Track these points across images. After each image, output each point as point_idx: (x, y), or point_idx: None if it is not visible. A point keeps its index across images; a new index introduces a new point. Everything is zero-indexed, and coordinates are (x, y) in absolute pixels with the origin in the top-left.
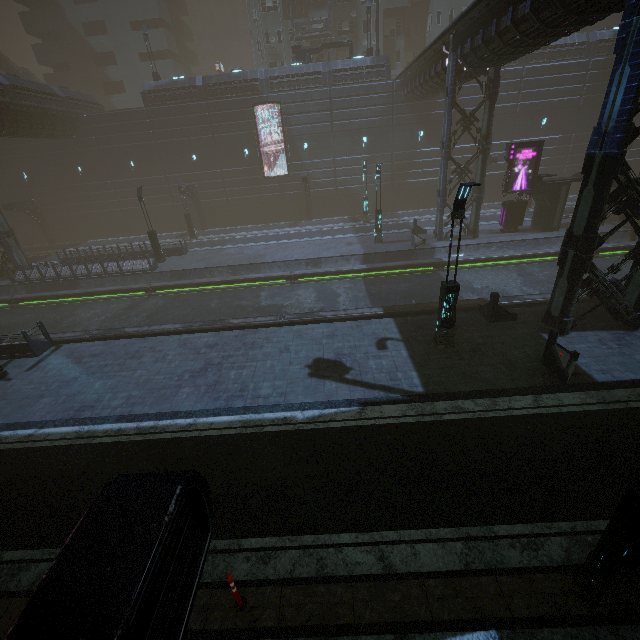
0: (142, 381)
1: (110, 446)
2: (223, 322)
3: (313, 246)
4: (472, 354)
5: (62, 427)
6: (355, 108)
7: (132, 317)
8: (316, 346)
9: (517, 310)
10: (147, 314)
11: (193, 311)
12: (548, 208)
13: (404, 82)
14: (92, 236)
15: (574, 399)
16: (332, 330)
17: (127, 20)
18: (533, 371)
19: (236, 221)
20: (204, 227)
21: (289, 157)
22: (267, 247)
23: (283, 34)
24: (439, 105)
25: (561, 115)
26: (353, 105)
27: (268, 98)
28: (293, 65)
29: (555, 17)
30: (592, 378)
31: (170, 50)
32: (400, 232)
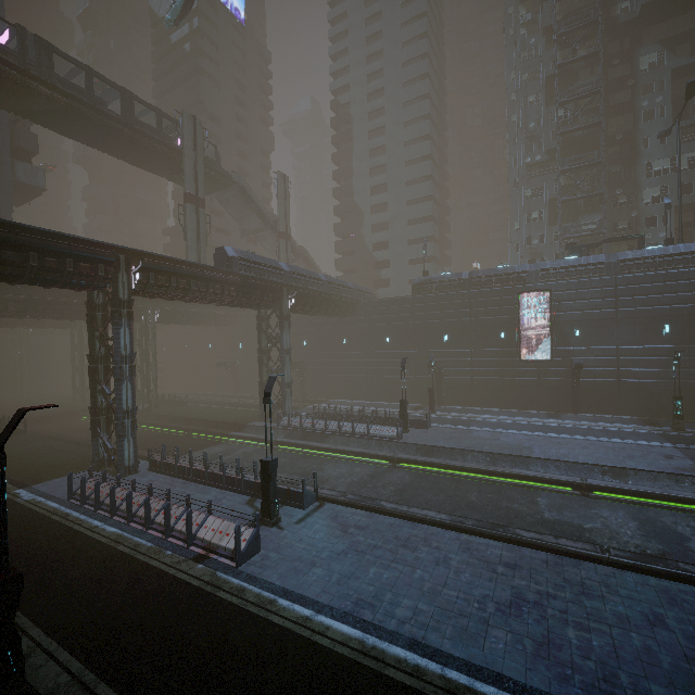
0: (427, 589)
1: (411, 694)
2: (506, 529)
3: (602, 448)
4: None
5: (341, 623)
6: (651, 295)
7: (379, 487)
8: None
9: None
10: (394, 488)
11: (449, 499)
12: None
13: None
14: (335, 396)
15: None
16: None
17: (406, 239)
18: None
19: (477, 401)
20: (440, 403)
21: (554, 342)
22: (530, 438)
23: (546, 237)
24: None
25: None
26: (648, 292)
27: (535, 287)
28: (568, 258)
29: None
30: None
31: (434, 256)
32: None
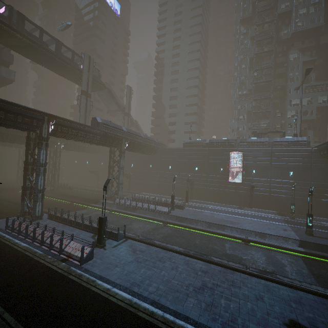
0: (165, 279)
1: (147, 323)
2: (207, 256)
3: (258, 224)
4: None
5: (123, 292)
6: (286, 158)
7: (155, 234)
8: (287, 306)
9: None
10: (163, 235)
11: (186, 242)
12: None
13: (320, 149)
14: (144, 191)
15: None
16: (297, 296)
17: (184, 122)
18: None
19: (208, 199)
20: (191, 198)
21: (243, 174)
22: (227, 217)
23: (245, 127)
24: None
25: None
26: (285, 156)
27: (237, 149)
28: (252, 138)
29: None
30: None
31: (196, 131)
32: (324, 232)
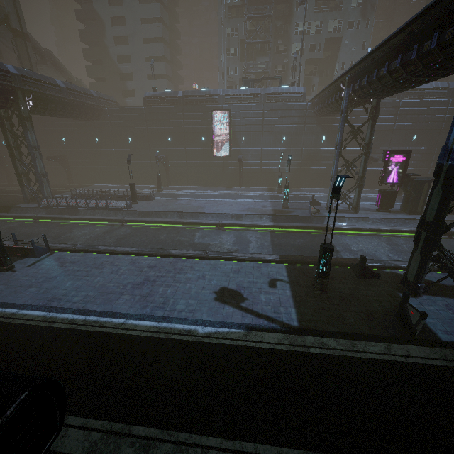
0: (98, 285)
1: (62, 331)
2: (165, 251)
3: (238, 205)
4: (341, 301)
5: (36, 311)
6: (279, 117)
7: (107, 239)
8: (224, 278)
9: (381, 271)
10: (117, 238)
11: (148, 240)
12: (413, 197)
13: (314, 104)
14: (97, 182)
15: (420, 352)
16: (239, 267)
17: (144, 56)
18: (388, 323)
19: (190, 182)
20: (169, 184)
21: (231, 145)
22: (207, 202)
23: (238, 69)
24: (338, 120)
25: (427, 134)
26: (278, 116)
27: (222, 107)
28: (241, 88)
29: (418, 70)
30: (437, 336)
31: (166, 74)
32: (302, 202)
